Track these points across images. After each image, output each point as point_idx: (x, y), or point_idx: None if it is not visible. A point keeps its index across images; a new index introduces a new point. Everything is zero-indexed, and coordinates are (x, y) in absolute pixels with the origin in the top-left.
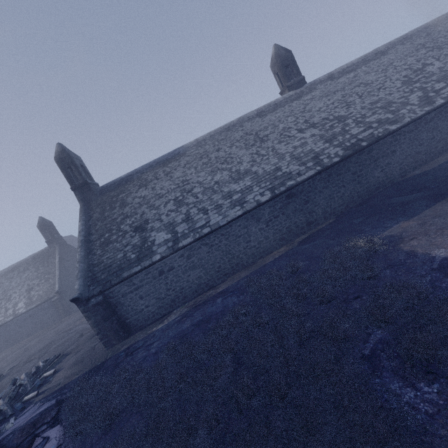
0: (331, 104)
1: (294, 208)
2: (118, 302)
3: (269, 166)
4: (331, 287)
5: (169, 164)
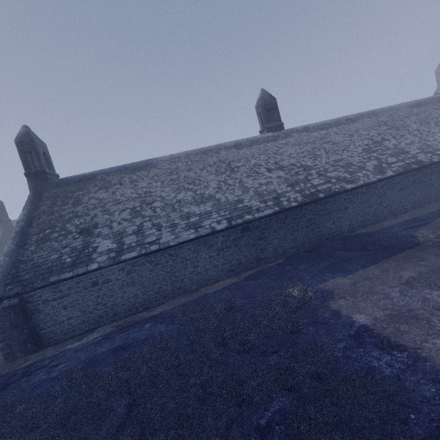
0: (301, 153)
1: (247, 242)
2: (36, 309)
3: (232, 196)
4: (254, 335)
5: (138, 172)
